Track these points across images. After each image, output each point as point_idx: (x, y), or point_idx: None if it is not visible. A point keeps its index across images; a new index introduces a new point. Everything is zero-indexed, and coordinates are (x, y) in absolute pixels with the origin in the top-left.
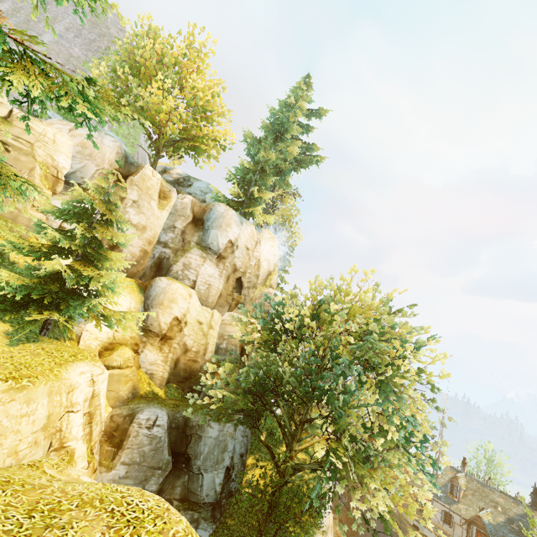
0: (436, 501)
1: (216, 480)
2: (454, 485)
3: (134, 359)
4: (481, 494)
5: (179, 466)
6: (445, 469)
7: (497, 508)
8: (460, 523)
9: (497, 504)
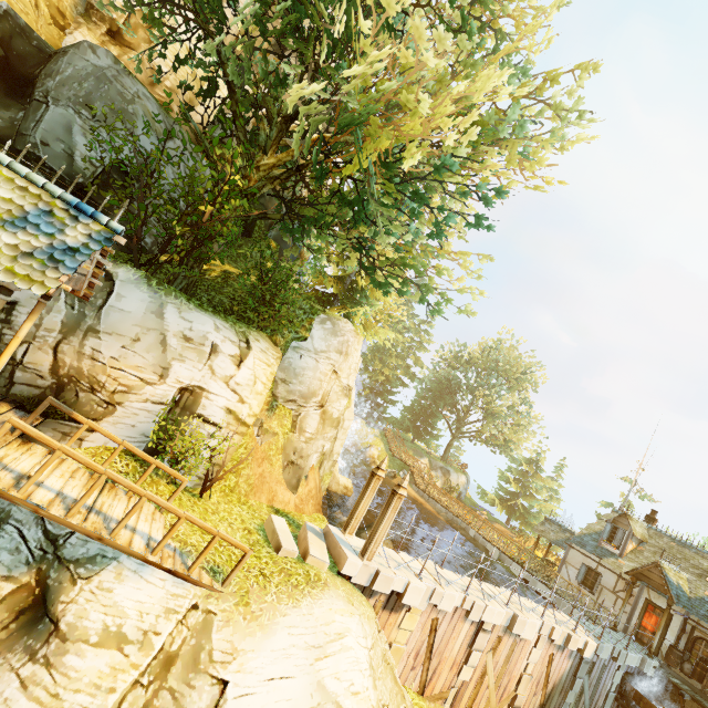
0: (575, 548)
1: (79, 141)
2: (618, 527)
3: (48, 25)
4: (673, 555)
5: (18, 99)
6: (608, 515)
7: (704, 577)
8: (613, 589)
9: (705, 573)
